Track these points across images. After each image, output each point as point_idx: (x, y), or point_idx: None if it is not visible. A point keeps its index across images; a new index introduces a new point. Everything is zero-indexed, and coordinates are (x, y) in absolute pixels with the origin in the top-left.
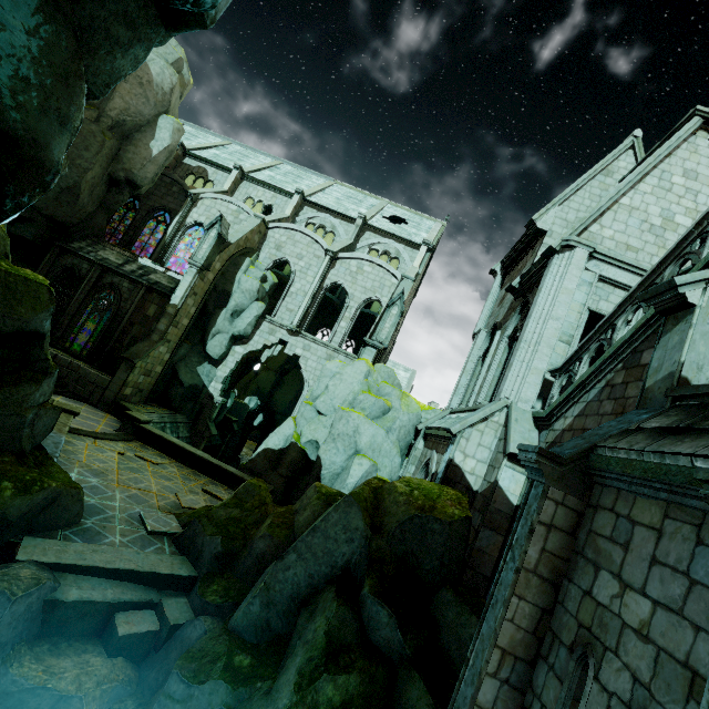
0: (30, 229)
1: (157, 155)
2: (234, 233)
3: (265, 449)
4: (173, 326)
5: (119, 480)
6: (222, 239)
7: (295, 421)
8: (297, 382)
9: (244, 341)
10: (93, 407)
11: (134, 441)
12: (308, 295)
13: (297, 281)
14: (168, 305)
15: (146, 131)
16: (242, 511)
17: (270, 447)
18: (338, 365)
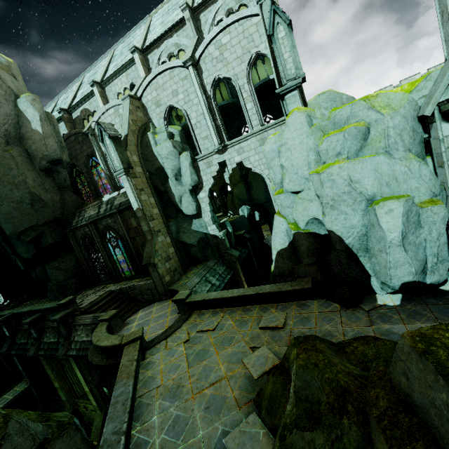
0: (48, 237)
1: (43, 130)
2: (122, 126)
3: (277, 253)
4: (151, 221)
5: (192, 387)
6: (116, 139)
7: (280, 215)
8: (258, 176)
9: (200, 187)
10: (160, 301)
11: (192, 314)
12: (205, 113)
13: (190, 113)
14: (135, 212)
15: (22, 122)
16: (325, 434)
17: (280, 248)
18: (274, 139)
